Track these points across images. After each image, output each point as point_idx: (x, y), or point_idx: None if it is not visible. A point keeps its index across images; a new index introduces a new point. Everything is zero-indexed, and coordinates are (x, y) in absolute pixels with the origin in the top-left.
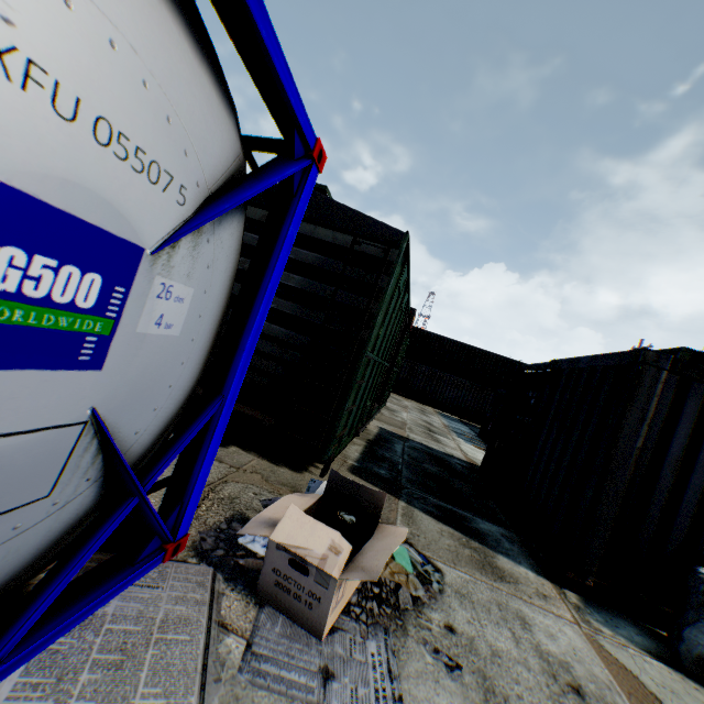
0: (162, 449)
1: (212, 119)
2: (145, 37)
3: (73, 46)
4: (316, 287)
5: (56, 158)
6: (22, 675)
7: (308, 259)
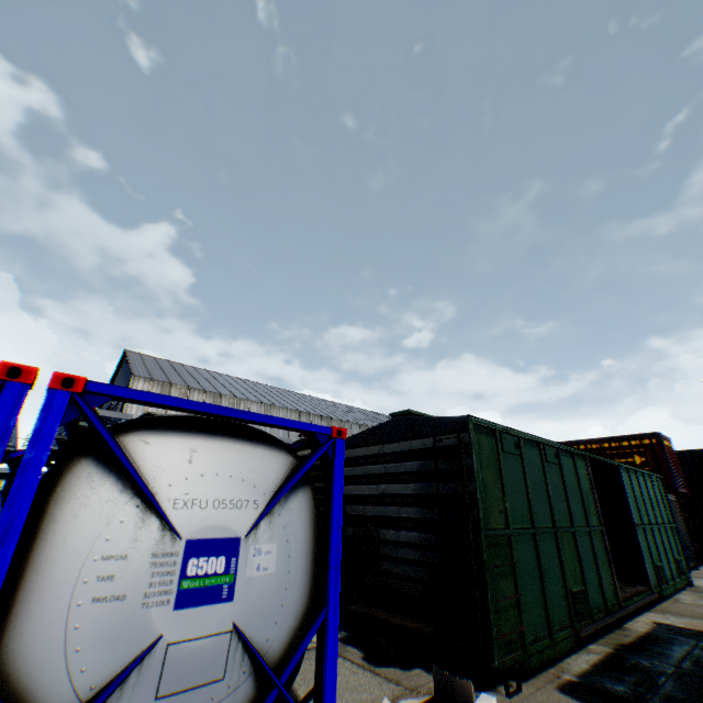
0: (292, 652)
1: (268, 461)
2: (229, 461)
3: (204, 485)
4: (426, 488)
5: (202, 522)
6: None
7: (413, 467)
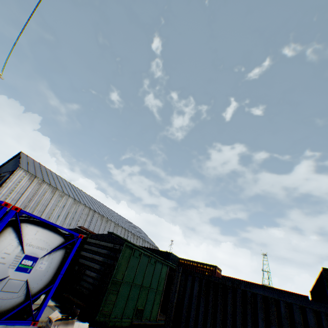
0: (38, 293)
1: (57, 239)
2: (46, 236)
3: (37, 241)
4: (105, 260)
5: (32, 251)
6: (3, 325)
7: (105, 252)
